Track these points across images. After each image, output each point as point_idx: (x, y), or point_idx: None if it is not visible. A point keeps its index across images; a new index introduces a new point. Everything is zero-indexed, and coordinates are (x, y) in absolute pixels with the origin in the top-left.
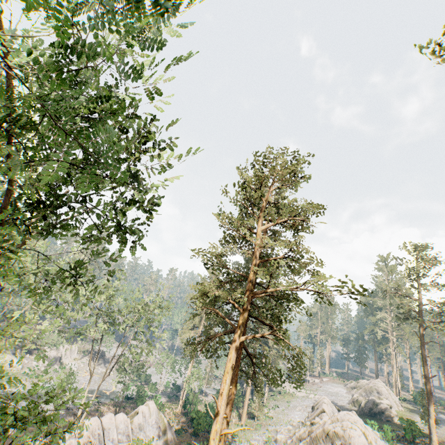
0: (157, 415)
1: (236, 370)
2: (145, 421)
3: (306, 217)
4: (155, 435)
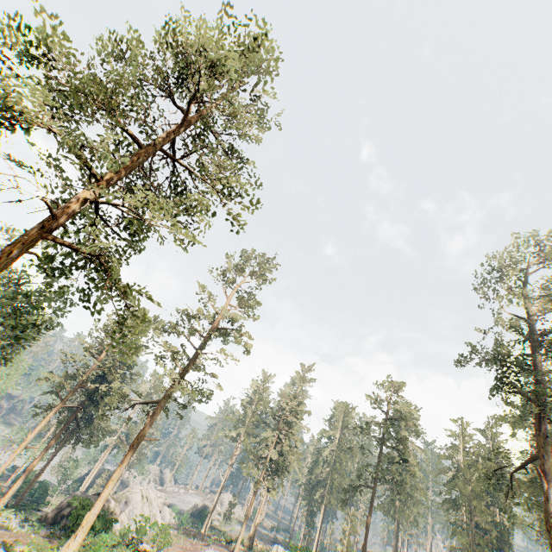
0: None
1: (61, 431)
2: None
3: (140, 350)
4: None
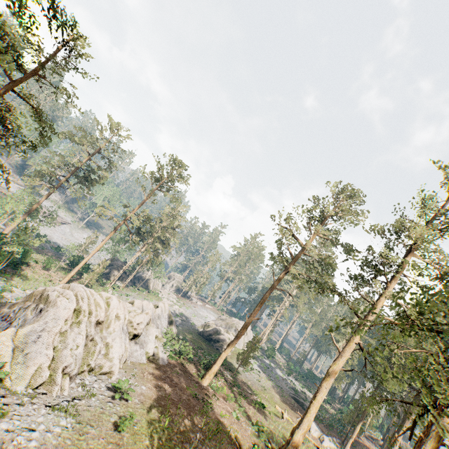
0: None
1: None
2: None
3: None
4: None
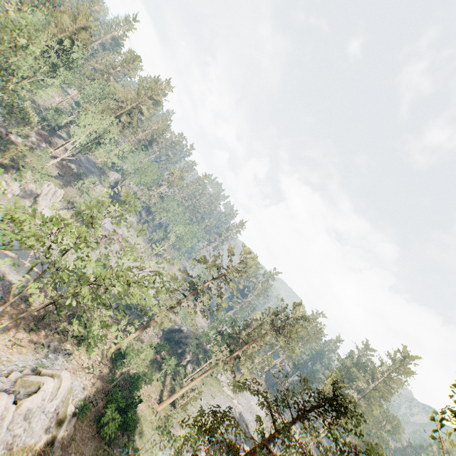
0: (64, 397)
1: None
2: (42, 404)
3: None
4: (42, 429)
